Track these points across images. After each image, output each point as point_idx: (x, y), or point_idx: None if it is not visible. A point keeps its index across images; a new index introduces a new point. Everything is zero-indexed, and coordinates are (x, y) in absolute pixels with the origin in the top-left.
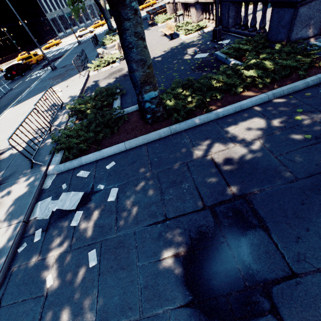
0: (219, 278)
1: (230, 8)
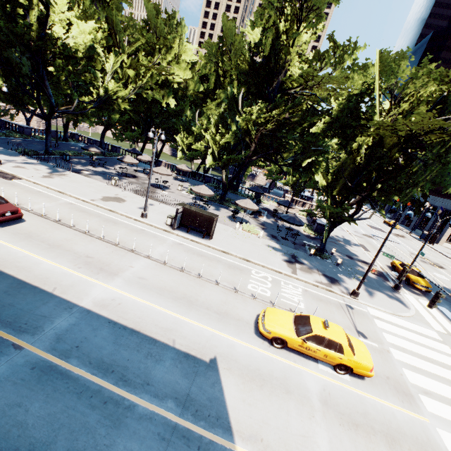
0: (19, 144)
1: (2, 122)
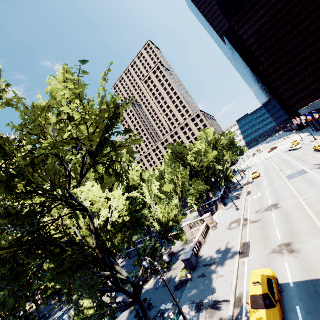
0: None
1: None
